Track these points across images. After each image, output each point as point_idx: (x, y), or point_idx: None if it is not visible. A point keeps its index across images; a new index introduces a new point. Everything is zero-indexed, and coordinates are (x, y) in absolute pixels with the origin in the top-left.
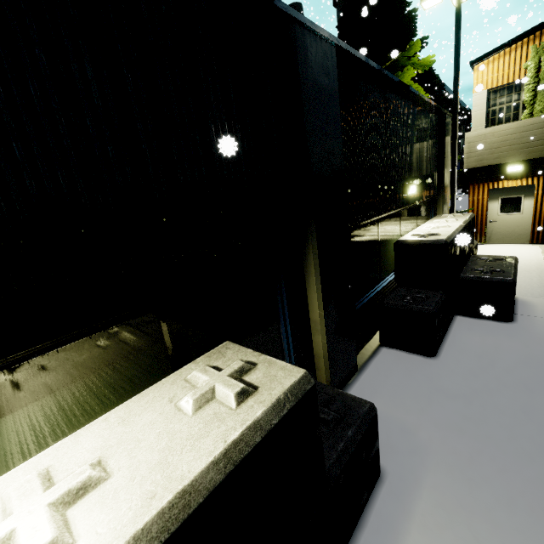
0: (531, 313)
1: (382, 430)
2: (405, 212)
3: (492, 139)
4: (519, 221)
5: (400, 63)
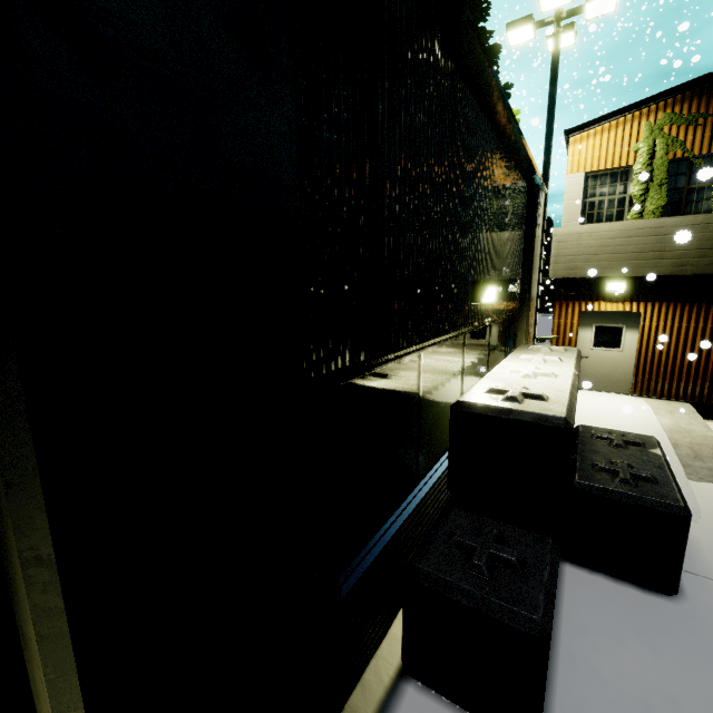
0: (700, 566)
1: None
2: (473, 336)
3: (589, 242)
4: (618, 361)
5: None
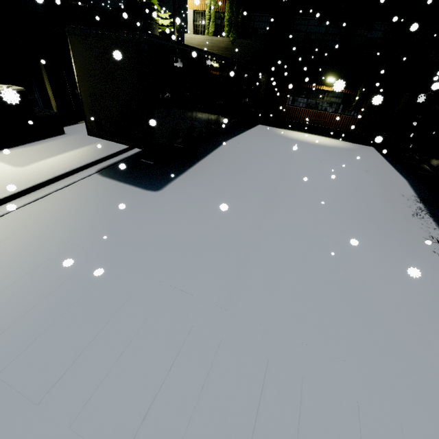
0: None
1: (73, 130)
2: None
3: (195, 42)
4: None
5: None
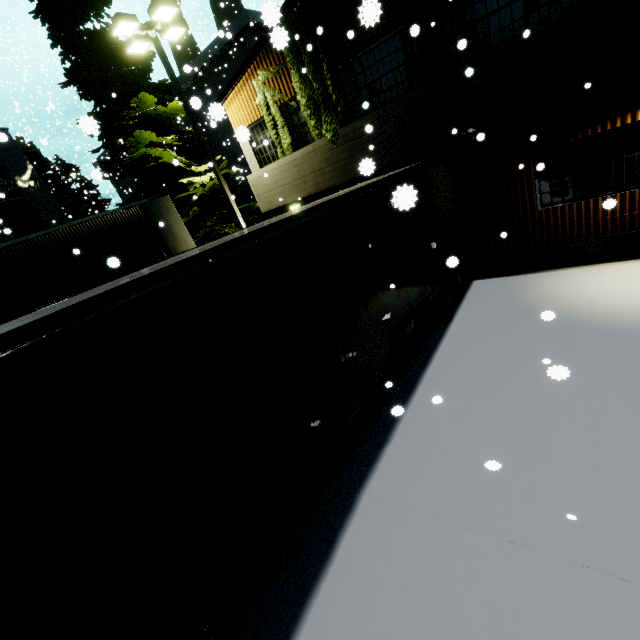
0: None
1: None
2: None
3: (268, 181)
4: None
5: (152, 113)
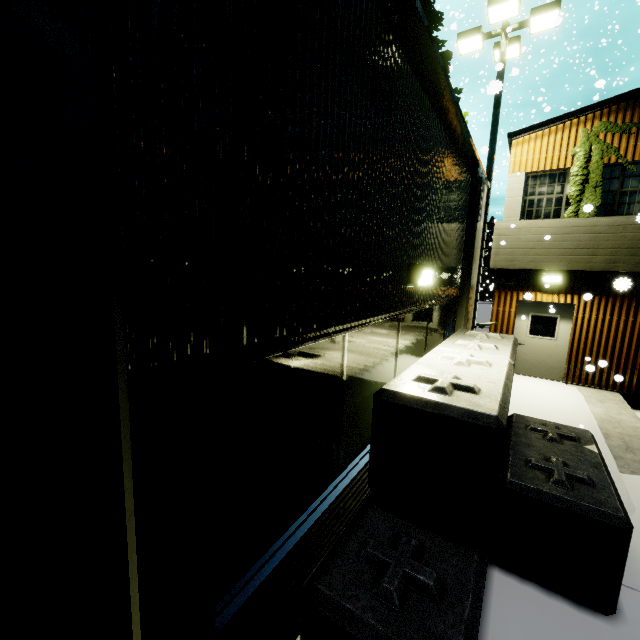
0: (638, 578)
1: None
2: (410, 318)
3: (528, 236)
4: (552, 349)
5: None
